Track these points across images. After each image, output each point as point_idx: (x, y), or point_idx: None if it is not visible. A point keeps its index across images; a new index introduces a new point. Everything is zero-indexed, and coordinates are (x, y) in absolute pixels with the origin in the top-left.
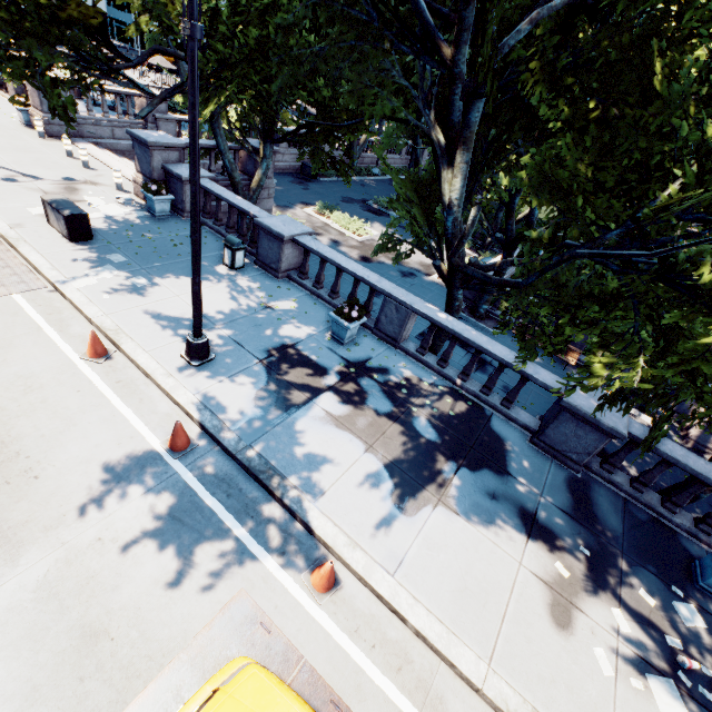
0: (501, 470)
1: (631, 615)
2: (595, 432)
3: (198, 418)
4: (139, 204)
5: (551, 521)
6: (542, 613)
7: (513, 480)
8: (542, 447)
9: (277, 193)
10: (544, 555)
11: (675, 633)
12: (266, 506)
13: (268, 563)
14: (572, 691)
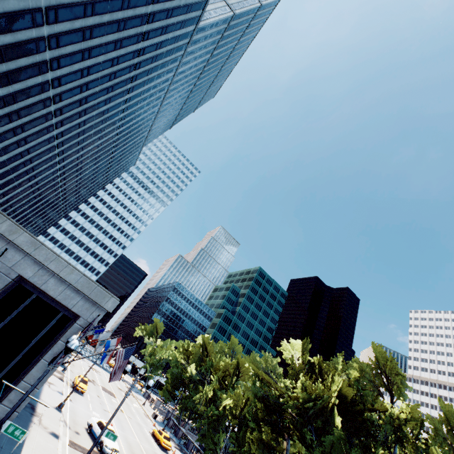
0: None
1: None
2: None
3: None
4: (162, 421)
5: None
6: None
7: None
8: None
9: None
10: None
11: None
12: None
13: None
14: None
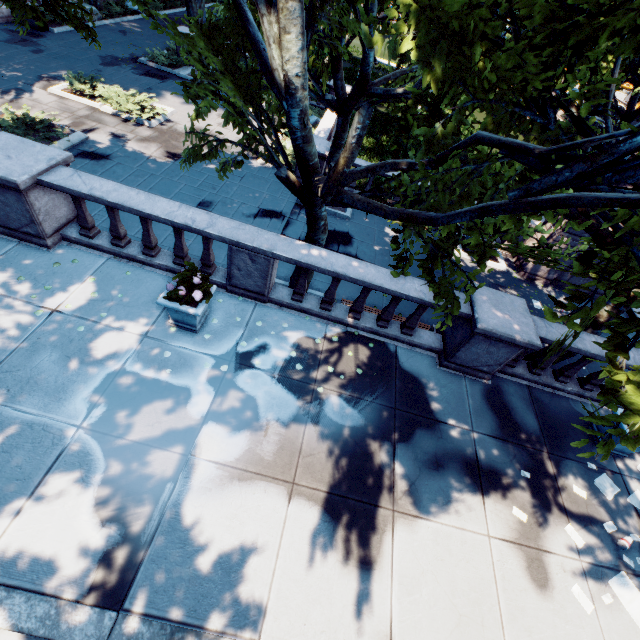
0: (430, 421)
1: (578, 523)
2: (508, 346)
3: (2, 626)
4: None
5: (491, 458)
6: (525, 585)
7: (445, 427)
8: (453, 368)
9: None
10: (501, 508)
11: (607, 515)
12: None
13: None
14: None
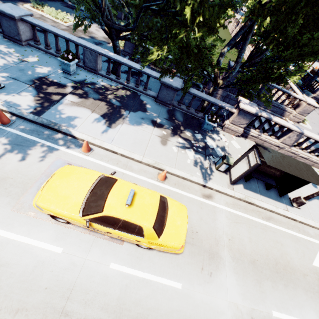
0: (145, 111)
1: (183, 139)
2: (172, 90)
3: (9, 111)
4: None
5: (161, 122)
6: (158, 143)
7: (149, 113)
8: (159, 102)
9: None
10: (159, 130)
11: (194, 140)
12: (57, 135)
13: (64, 150)
14: (166, 156)
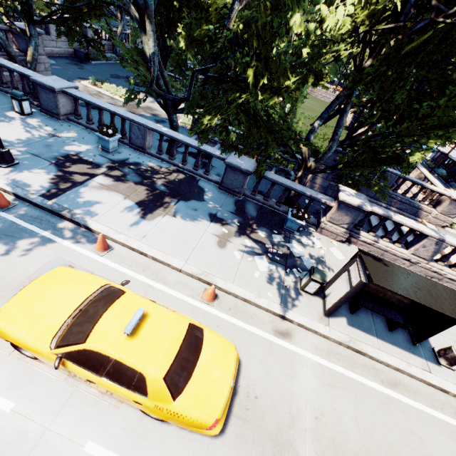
0: (201, 200)
1: (253, 241)
2: (241, 174)
3: (13, 192)
4: None
5: (223, 215)
6: (213, 245)
7: (207, 203)
8: (223, 190)
9: (57, 71)
10: (218, 227)
11: (270, 244)
12: (66, 226)
13: (71, 246)
14: (222, 264)
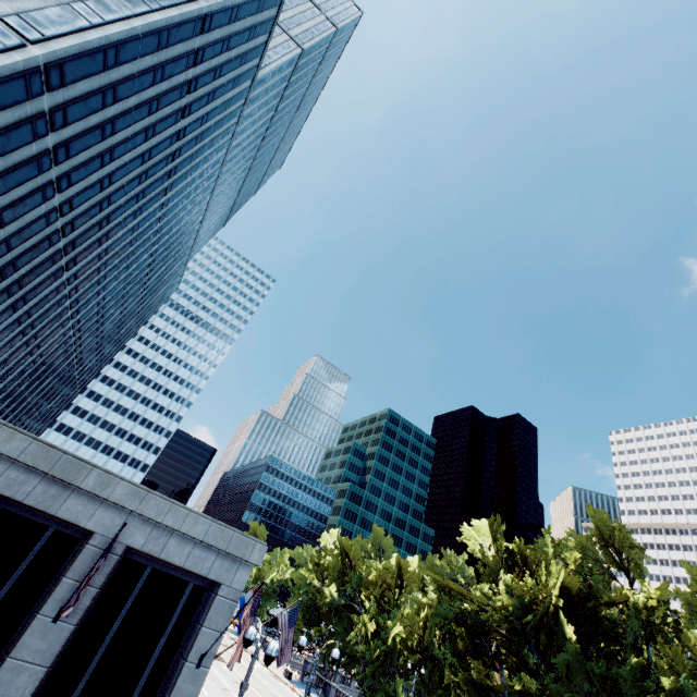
0: None
1: None
2: None
3: None
4: (299, 679)
5: None
6: None
7: None
8: None
9: None
10: None
11: None
12: None
13: None
14: None
